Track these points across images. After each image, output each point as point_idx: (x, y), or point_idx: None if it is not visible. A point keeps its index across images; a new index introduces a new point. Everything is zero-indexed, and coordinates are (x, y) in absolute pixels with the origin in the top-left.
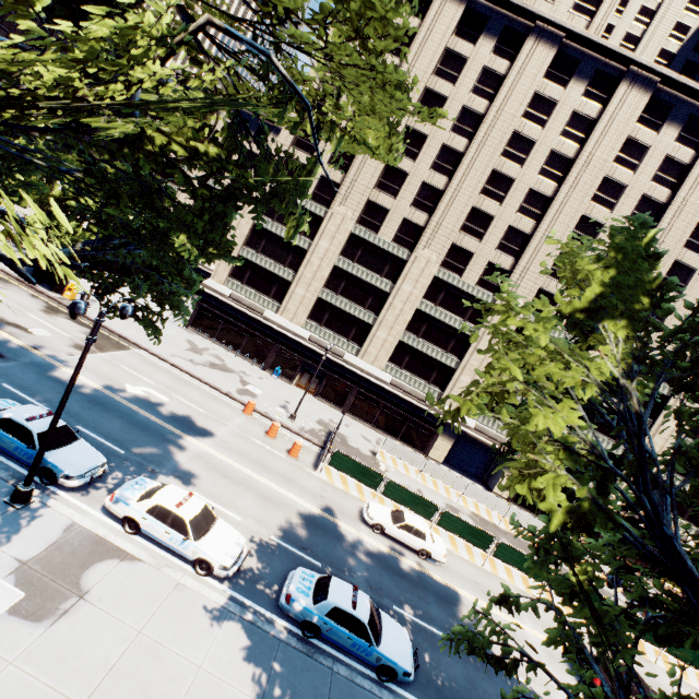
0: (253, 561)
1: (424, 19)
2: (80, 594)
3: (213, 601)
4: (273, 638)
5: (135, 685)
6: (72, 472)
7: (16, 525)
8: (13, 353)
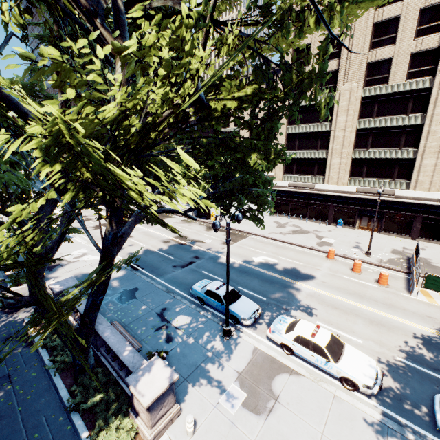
0: (389, 380)
1: None
2: (274, 398)
3: (369, 415)
4: None
5: None
6: (244, 316)
7: (230, 349)
8: (201, 255)
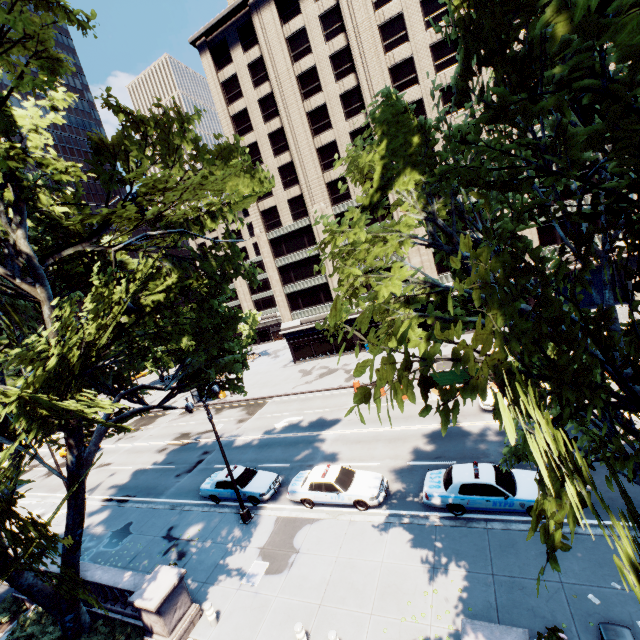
0: (399, 485)
1: (258, 42)
2: (296, 551)
3: (377, 522)
4: (429, 526)
5: (345, 585)
6: (262, 491)
7: (251, 532)
8: (212, 447)
